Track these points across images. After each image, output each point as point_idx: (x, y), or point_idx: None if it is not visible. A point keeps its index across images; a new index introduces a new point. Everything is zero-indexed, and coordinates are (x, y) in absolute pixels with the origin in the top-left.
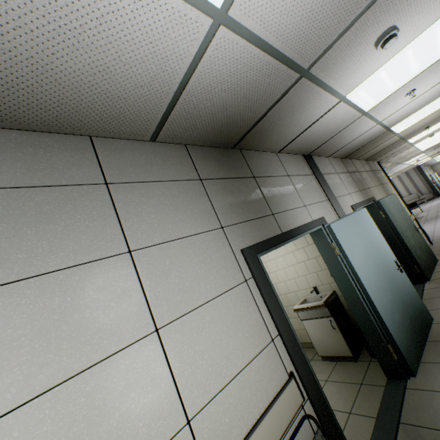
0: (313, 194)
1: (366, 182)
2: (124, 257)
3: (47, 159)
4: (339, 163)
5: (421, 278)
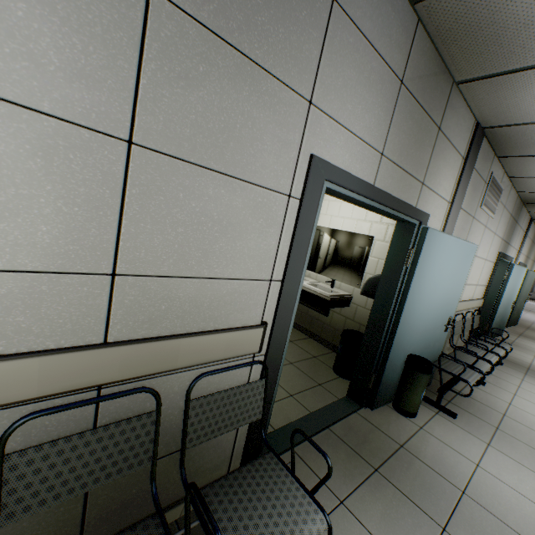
0: (518, 244)
1: (531, 254)
2: (493, 235)
3: (505, 192)
4: (534, 232)
5: None
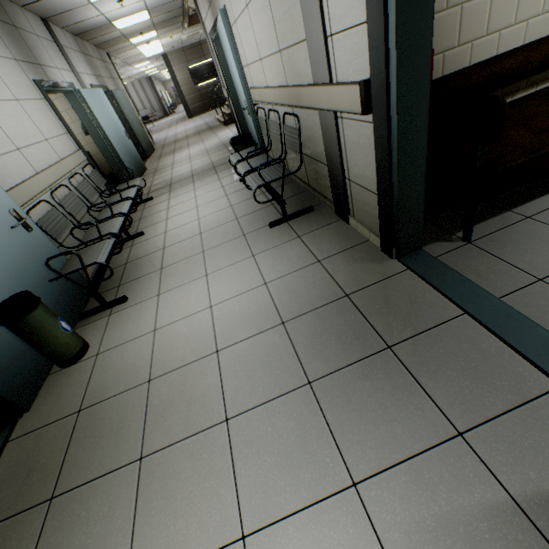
0: (61, 61)
1: (99, 70)
2: None
3: None
4: (73, 40)
5: (145, 157)
